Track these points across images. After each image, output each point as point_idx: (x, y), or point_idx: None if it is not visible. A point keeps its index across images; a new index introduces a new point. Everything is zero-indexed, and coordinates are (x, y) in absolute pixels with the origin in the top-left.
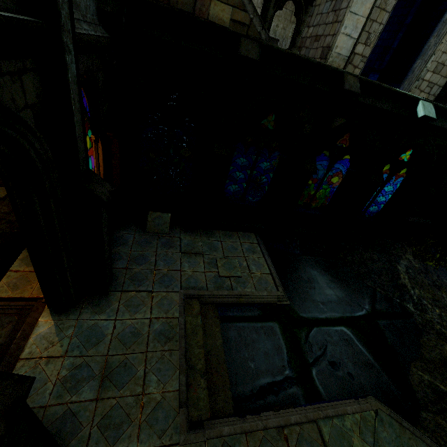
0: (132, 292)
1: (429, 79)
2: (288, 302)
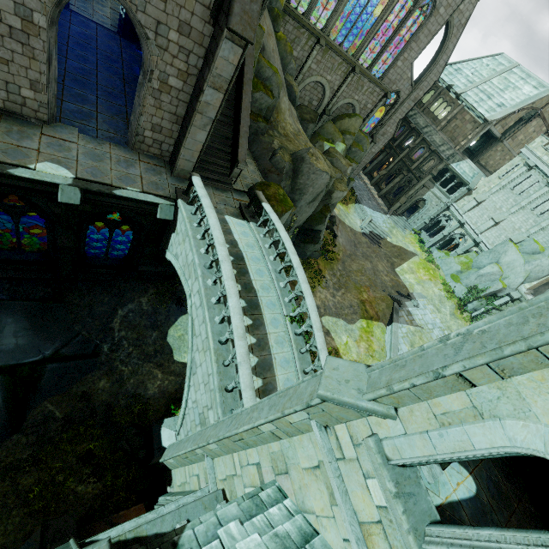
0: None
1: (152, 136)
2: None
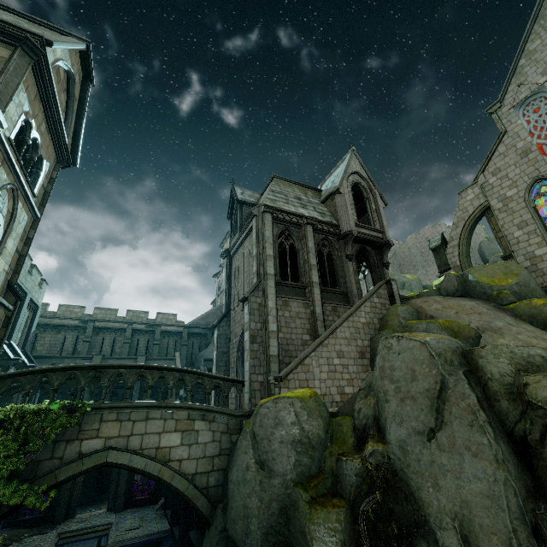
0: (115, 516)
1: None
2: None
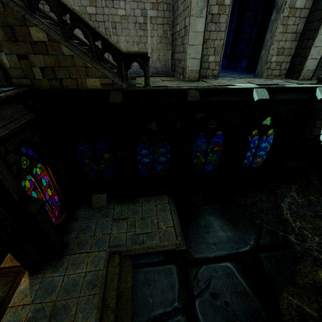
0: (77, 254)
1: (275, 60)
2: (184, 248)
